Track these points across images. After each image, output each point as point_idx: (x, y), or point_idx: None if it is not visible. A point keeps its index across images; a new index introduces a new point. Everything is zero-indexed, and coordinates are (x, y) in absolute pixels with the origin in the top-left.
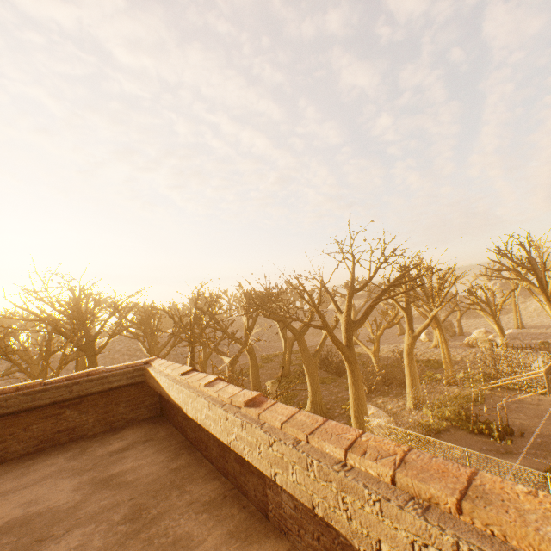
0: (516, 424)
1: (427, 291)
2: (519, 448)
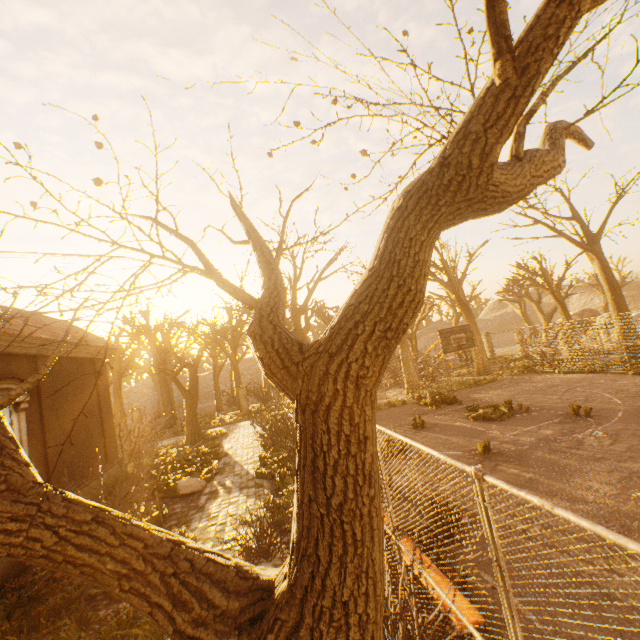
0: (476, 397)
1: (450, 273)
2: (439, 411)
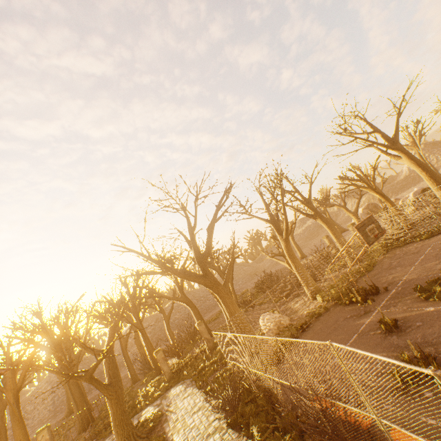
0: (388, 279)
1: (299, 195)
2: (378, 304)
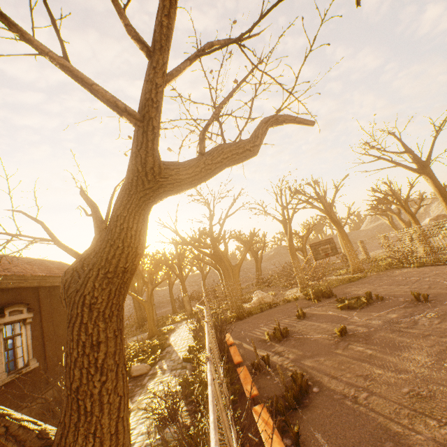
0: (348, 291)
1: (323, 201)
2: (319, 304)
